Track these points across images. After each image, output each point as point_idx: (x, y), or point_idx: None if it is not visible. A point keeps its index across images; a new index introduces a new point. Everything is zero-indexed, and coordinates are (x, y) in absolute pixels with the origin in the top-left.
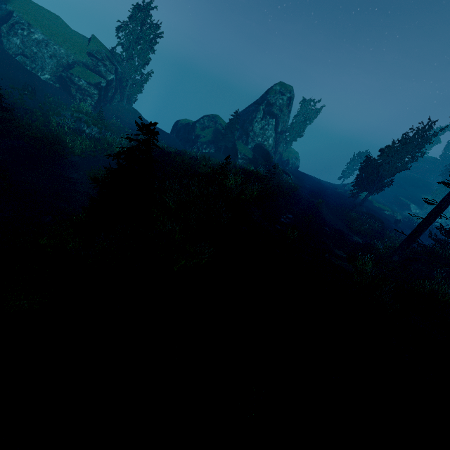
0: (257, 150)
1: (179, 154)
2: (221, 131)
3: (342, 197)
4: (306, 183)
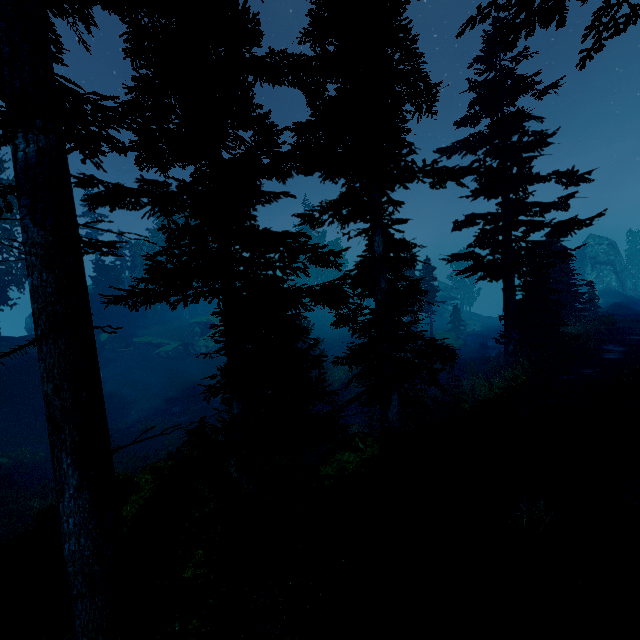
0: (604, 295)
1: None
2: None
3: None
4: None
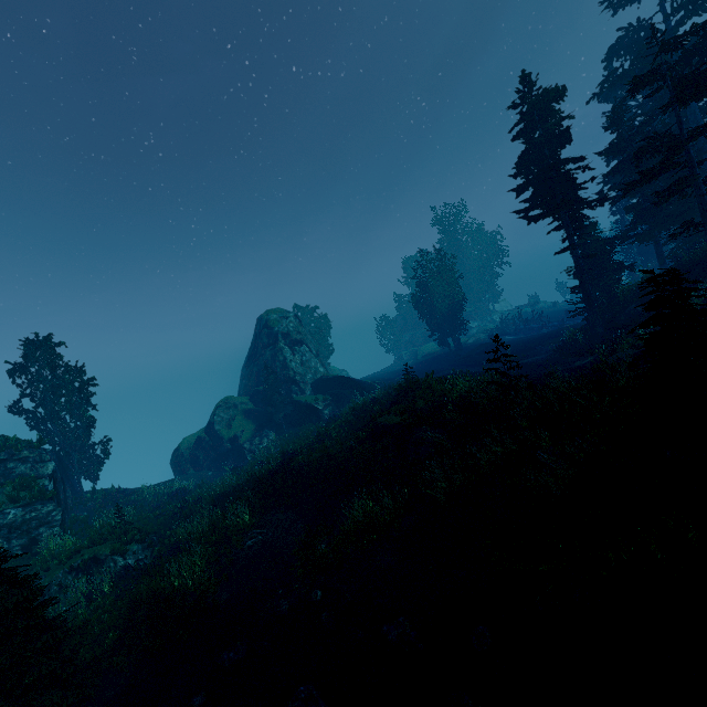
0: (322, 387)
1: (293, 454)
2: (253, 409)
3: (431, 361)
4: (393, 377)
